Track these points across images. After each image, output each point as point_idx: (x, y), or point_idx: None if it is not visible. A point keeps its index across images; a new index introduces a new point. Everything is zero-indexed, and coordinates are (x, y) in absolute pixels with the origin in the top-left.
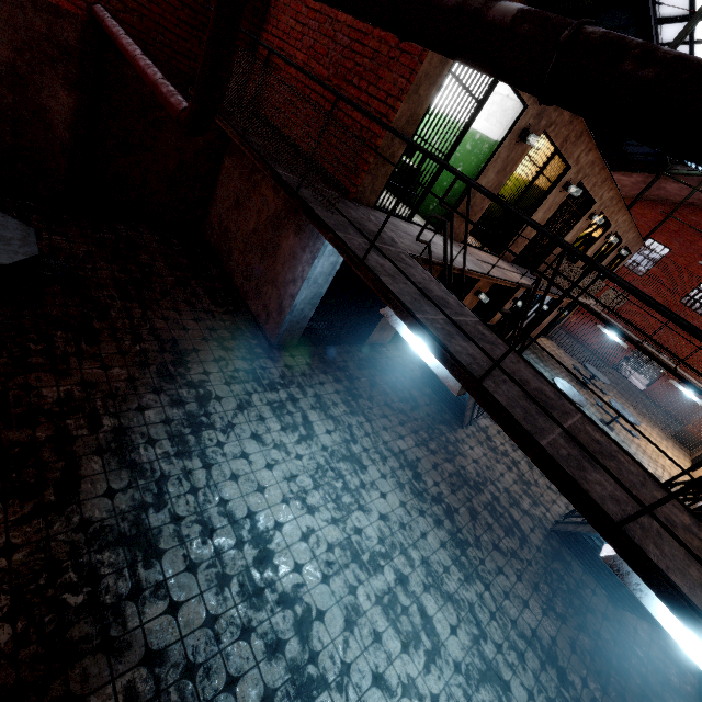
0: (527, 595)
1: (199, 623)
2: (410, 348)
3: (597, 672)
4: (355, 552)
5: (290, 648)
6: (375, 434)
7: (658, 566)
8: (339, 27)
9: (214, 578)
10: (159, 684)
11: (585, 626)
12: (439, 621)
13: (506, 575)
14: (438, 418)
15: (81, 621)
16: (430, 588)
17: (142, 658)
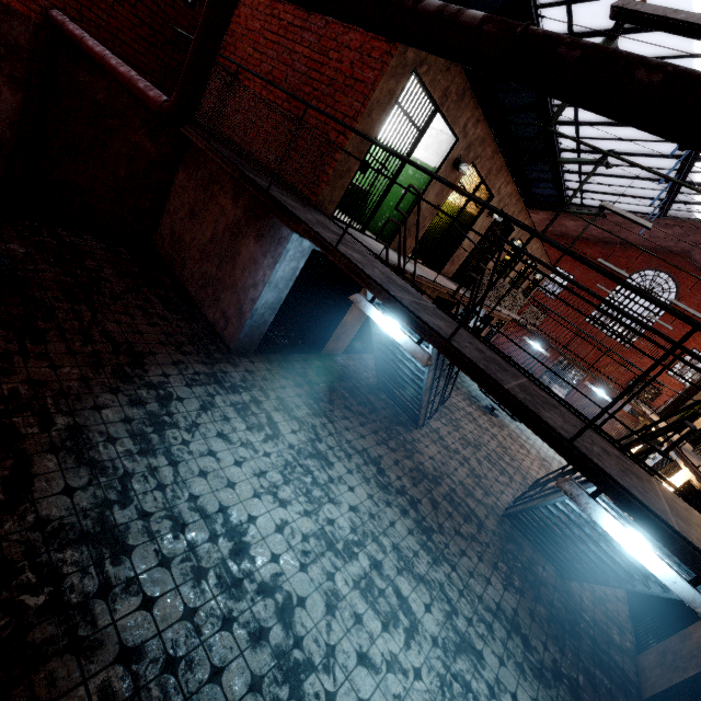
0: (488, 573)
1: (176, 617)
2: (363, 358)
3: (554, 637)
4: (330, 541)
5: (274, 635)
6: (338, 434)
7: (603, 469)
8: (297, 58)
9: (189, 572)
10: (138, 682)
11: (540, 598)
12: (414, 601)
13: (468, 556)
14: (394, 420)
15: (44, 622)
16: (403, 571)
17: (116, 656)
